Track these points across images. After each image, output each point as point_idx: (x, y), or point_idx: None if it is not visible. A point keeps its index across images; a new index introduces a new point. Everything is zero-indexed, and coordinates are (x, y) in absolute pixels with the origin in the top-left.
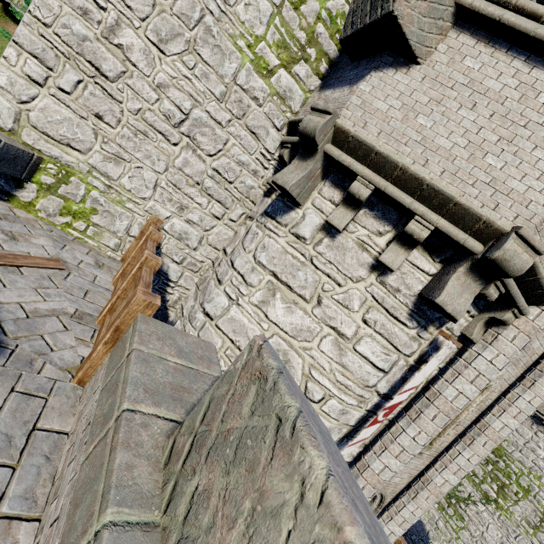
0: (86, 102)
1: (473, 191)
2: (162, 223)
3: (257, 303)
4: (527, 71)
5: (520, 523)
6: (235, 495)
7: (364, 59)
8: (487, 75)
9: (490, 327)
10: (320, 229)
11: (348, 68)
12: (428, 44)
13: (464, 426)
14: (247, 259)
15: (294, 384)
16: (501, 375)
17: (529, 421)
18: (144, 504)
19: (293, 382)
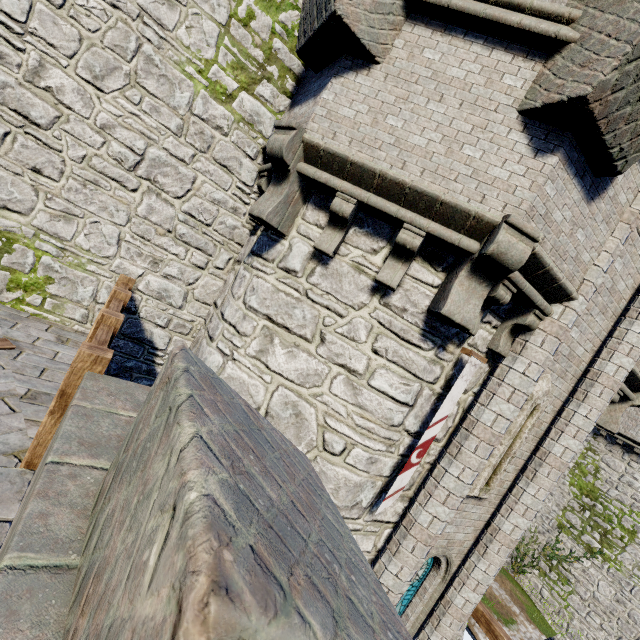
0: (18, 156)
1: (456, 187)
2: (135, 283)
3: (254, 353)
4: (487, 54)
5: (632, 572)
6: (130, 498)
7: (325, 68)
8: (449, 64)
9: (517, 336)
10: (311, 258)
11: (312, 81)
12: (383, 41)
13: (523, 458)
14: (237, 307)
15: (225, 393)
16: (548, 390)
17: (619, 451)
18: (57, 549)
19: (228, 393)
